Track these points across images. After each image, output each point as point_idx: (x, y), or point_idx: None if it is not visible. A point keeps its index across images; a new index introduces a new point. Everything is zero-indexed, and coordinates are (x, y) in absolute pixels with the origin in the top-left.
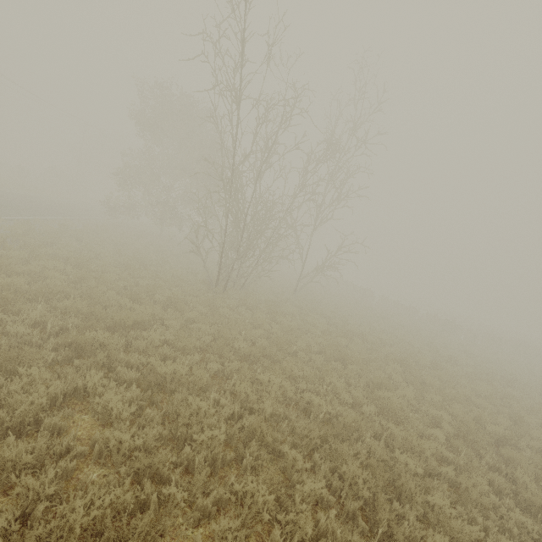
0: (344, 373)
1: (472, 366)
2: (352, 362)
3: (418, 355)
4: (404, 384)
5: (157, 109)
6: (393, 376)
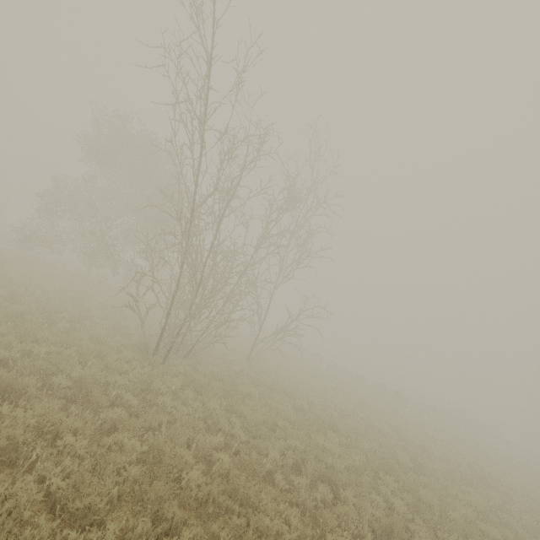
0: (342, 514)
1: (444, 458)
2: (343, 484)
3: (395, 449)
4: (409, 516)
5: (111, 138)
6: (395, 503)
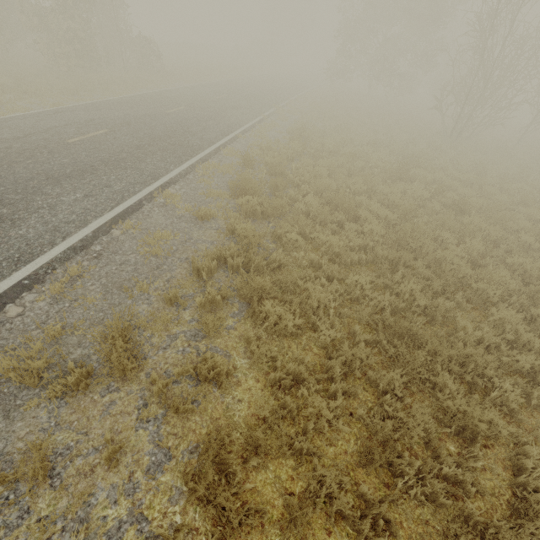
0: None
1: None
2: None
3: None
4: None
5: None
6: None
